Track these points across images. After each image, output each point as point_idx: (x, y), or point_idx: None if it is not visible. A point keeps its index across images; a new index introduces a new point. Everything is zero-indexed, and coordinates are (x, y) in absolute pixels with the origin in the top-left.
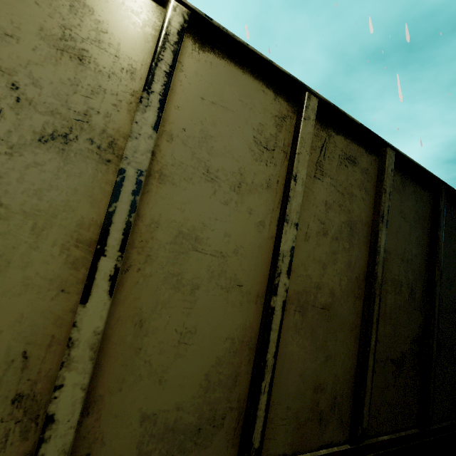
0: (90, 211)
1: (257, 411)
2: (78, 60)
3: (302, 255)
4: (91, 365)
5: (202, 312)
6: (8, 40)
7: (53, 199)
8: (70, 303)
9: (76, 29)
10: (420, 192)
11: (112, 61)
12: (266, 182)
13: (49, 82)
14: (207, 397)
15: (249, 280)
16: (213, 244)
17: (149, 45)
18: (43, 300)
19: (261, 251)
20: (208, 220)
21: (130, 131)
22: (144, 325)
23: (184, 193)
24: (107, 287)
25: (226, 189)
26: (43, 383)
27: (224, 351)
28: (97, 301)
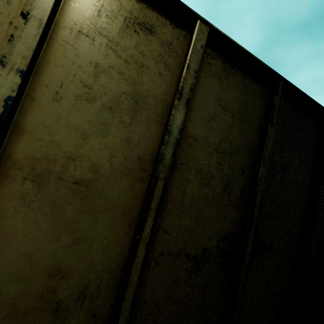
0: None
1: None
2: None
3: (46, 116)
4: None
5: None
6: None
7: None
8: None
9: None
10: (252, 85)
11: None
12: None
13: None
14: None
15: None
16: None
17: None
18: None
19: None
20: None
21: None
22: None
23: None
24: None
25: None
26: None
27: None
28: None
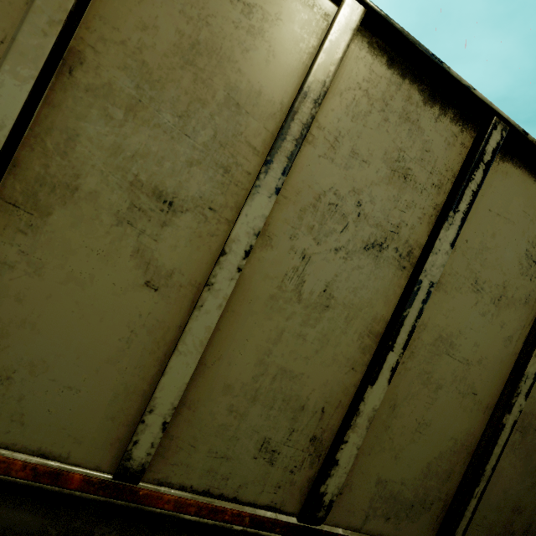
0: (382, 309)
1: (465, 511)
2: (403, 179)
3: None
4: (365, 433)
5: (439, 409)
6: (362, 166)
7: (362, 296)
8: (355, 379)
9: (408, 150)
10: None
11: (426, 178)
12: (525, 298)
13: (380, 199)
14: (424, 482)
15: (484, 390)
16: (462, 351)
17: (458, 159)
18: (340, 373)
19: (502, 365)
20: (464, 328)
21: (433, 247)
22: (396, 409)
23: (451, 301)
24: (388, 376)
25: (487, 301)
26: (328, 433)
27: (446, 448)
28: (380, 385)
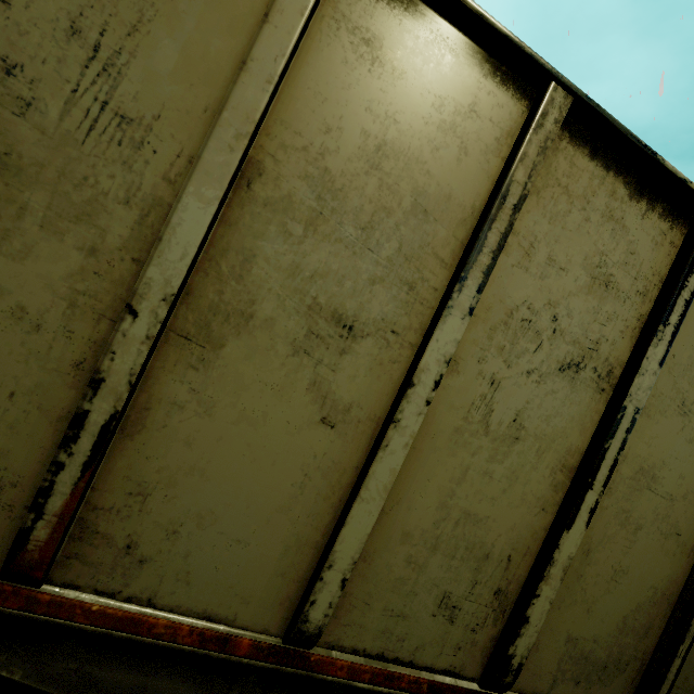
0: (577, 439)
1: (668, 672)
2: (604, 287)
3: None
4: (560, 585)
5: (637, 554)
6: (560, 274)
7: (556, 425)
8: (545, 522)
9: (610, 254)
10: None
11: (630, 284)
12: None
13: (578, 311)
14: (619, 639)
15: (689, 530)
16: (666, 484)
17: (666, 261)
18: (529, 514)
19: None
20: (668, 458)
21: (640, 367)
22: (590, 554)
23: (655, 426)
24: (586, 518)
25: None
26: (513, 585)
27: (645, 599)
28: (577, 529)
